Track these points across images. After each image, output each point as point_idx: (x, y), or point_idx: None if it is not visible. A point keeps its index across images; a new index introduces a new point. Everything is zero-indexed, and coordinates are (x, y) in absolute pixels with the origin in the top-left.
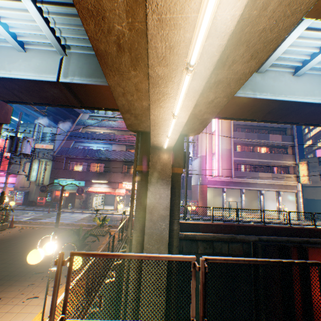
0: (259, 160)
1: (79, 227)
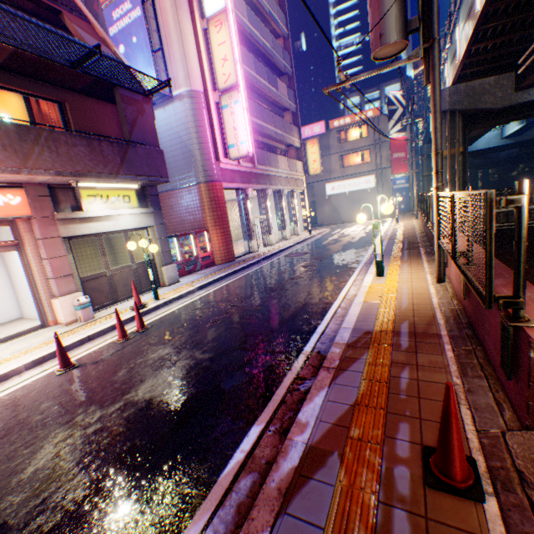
0: (275, 130)
1: None
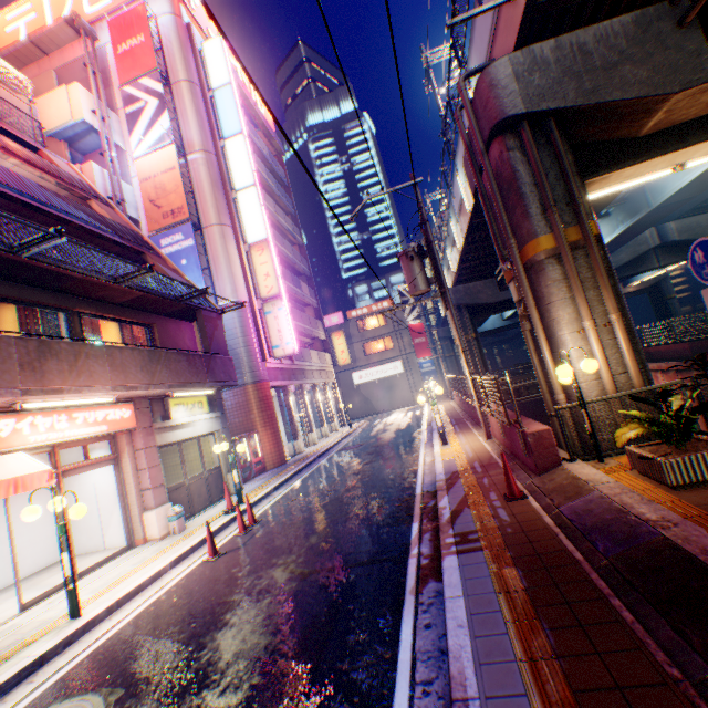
0: (304, 325)
1: (694, 545)
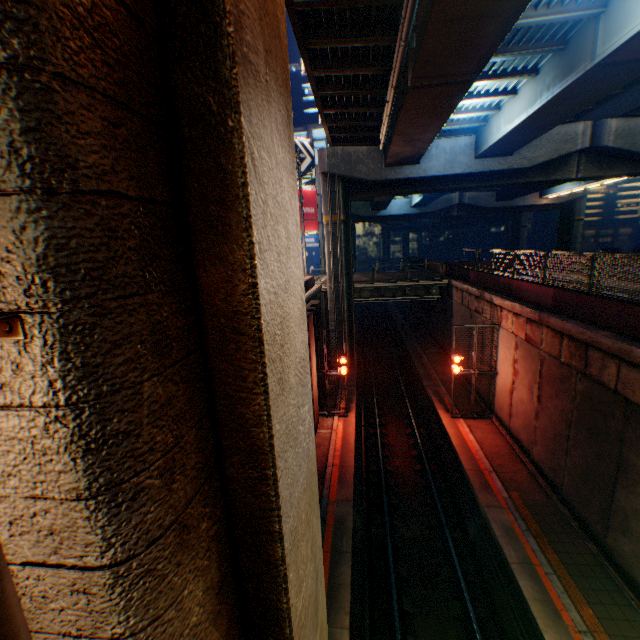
0: None
1: None
